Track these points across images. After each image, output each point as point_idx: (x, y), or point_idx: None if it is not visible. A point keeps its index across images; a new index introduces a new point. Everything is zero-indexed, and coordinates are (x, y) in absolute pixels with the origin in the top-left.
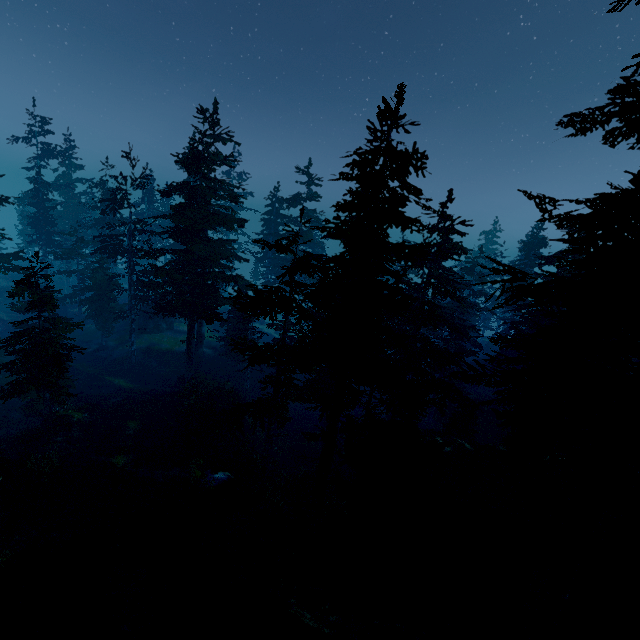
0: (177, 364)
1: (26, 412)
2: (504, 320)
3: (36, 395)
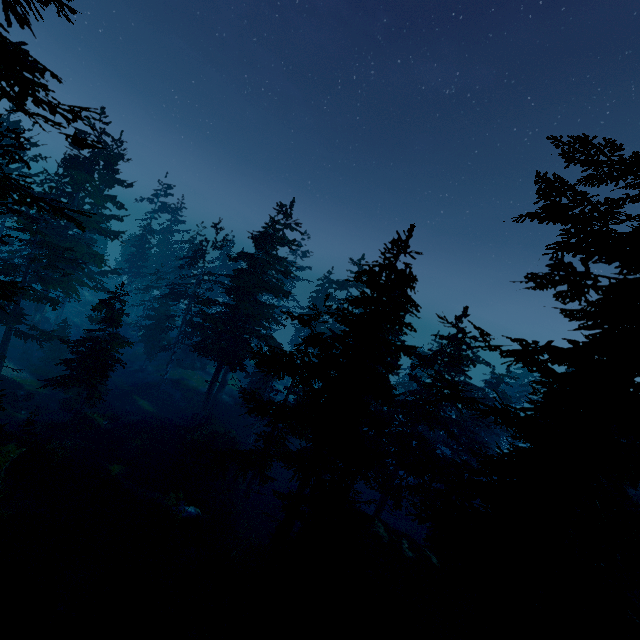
0: (197, 402)
1: (63, 405)
2: None
3: (76, 393)
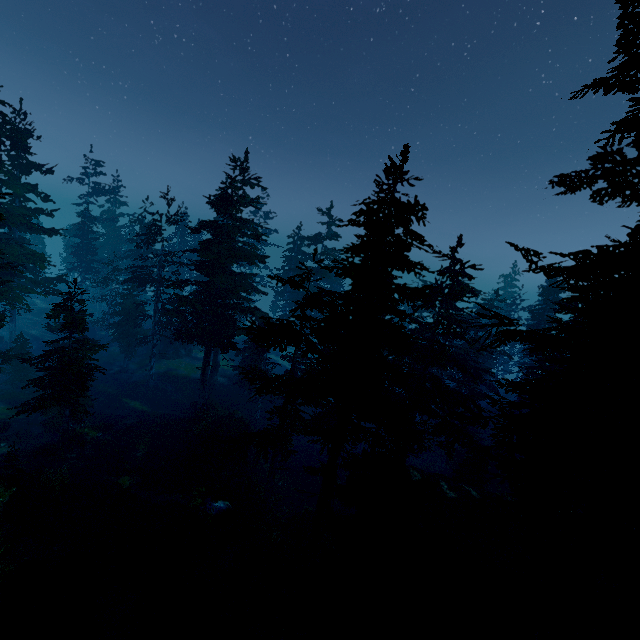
0: (191, 390)
1: (46, 427)
2: (523, 364)
3: (57, 411)
